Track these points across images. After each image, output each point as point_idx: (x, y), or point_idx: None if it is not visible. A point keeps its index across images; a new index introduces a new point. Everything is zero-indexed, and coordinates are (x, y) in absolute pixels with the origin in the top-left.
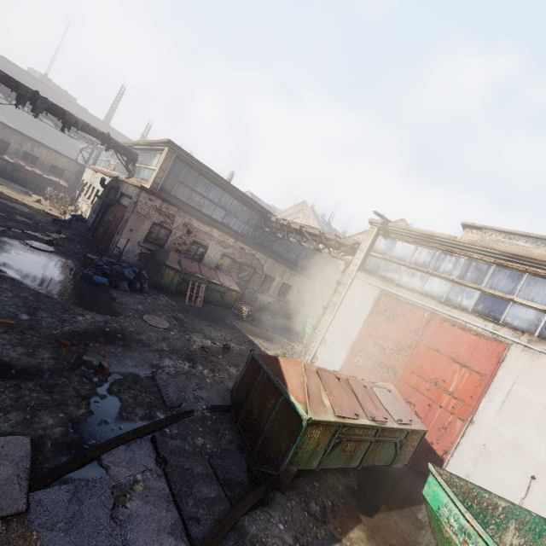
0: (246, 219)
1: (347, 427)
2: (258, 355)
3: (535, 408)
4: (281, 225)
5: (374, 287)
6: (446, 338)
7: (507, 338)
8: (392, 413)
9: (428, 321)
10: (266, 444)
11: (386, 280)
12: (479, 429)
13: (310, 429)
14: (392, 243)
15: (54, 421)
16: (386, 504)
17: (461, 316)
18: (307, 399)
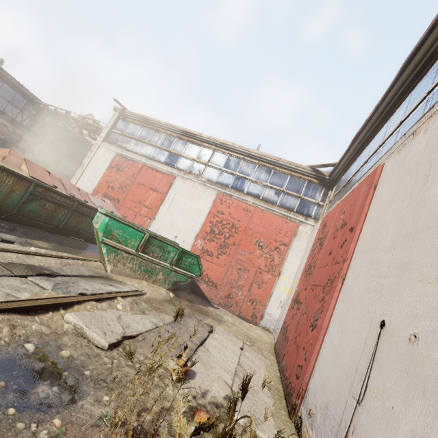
0: (9, 98)
1: (43, 189)
2: None
3: (181, 205)
4: (50, 111)
5: (113, 152)
6: (148, 177)
7: (175, 173)
8: (96, 204)
9: (141, 169)
10: None
11: (121, 147)
12: (157, 221)
13: (1, 174)
14: (127, 124)
15: None
16: (83, 249)
17: (157, 165)
18: (1, 158)
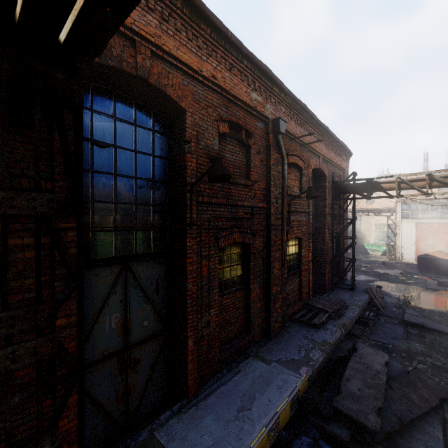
0: None
1: None
2: (420, 256)
3: None
4: None
5: (412, 222)
6: None
7: None
8: None
9: (439, 226)
10: (442, 270)
11: (415, 218)
12: None
13: None
14: (409, 206)
15: (421, 278)
16: None
17: None
18: (447, 257)
